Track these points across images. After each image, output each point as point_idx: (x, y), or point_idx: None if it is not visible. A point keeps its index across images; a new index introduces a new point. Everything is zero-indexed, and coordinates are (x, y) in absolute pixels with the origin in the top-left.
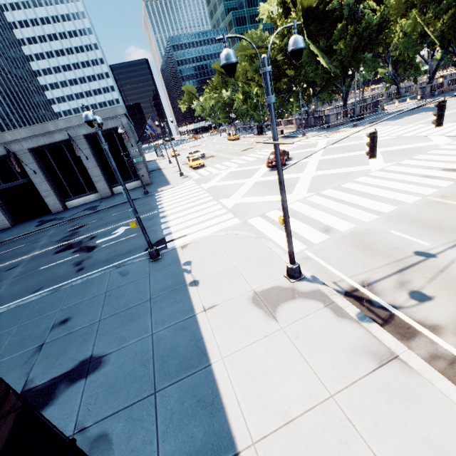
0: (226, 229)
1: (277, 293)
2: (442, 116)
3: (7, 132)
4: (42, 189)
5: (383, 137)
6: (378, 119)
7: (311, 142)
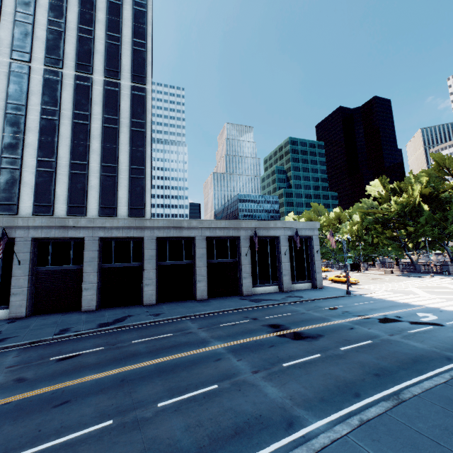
0: None
1: None
2: None
3: (243, 220)
4: (245, 270)
5: None
6: None
7: None
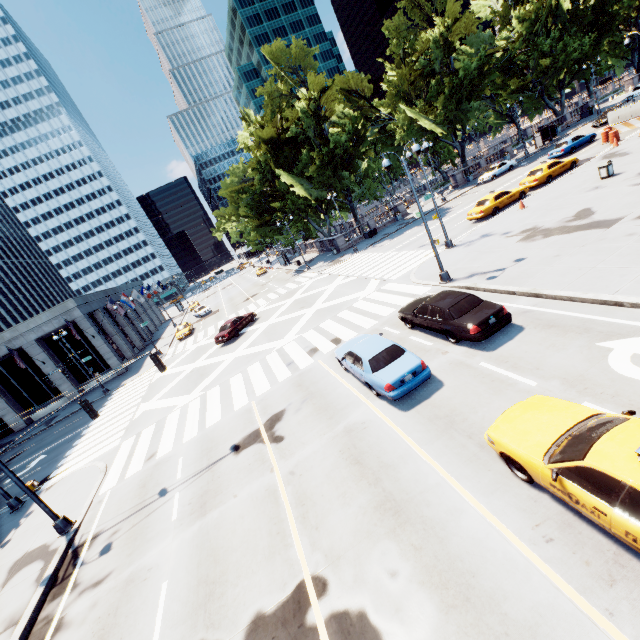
0: (99, 458)
1: (35, 553)
2: (158, 365)
3: None
4: None
5: (347, 279)
6: (384, 236)
7: (299, 286)
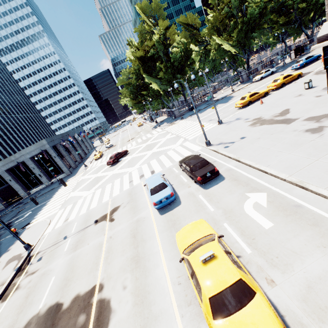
0: (49, 217)
1: (16, 257)
2: (63, 183)
3: None
4: (15, 187)
5: (172, 136)
6: (197, 111)
7: (152, 136)
